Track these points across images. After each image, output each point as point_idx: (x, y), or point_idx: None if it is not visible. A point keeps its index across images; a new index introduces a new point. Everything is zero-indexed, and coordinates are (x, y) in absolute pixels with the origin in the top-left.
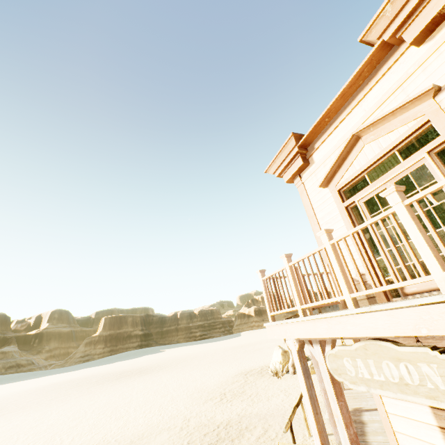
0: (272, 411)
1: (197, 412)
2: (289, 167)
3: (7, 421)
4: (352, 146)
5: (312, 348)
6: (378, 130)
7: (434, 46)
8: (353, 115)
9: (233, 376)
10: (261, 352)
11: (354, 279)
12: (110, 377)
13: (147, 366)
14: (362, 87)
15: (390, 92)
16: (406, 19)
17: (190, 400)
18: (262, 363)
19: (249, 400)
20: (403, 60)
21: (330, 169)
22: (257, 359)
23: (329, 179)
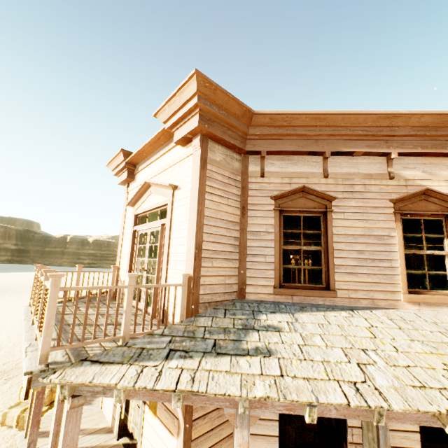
0: None
1: (16, 343)
2: (122, 173)
3: None
4: (147, 188)
5: None
6: (157, 189)
7: (185, 155)
8: (157, 163)
9: None
10: None
11: (122, 282)
12: None
13: (4, 286)
14: (163, 147)
15: (168, 166)
16: (175, 124)
17: (19, 330)
18: None
19: None
20: (179, 148)
21: (133, 197)
22: None
23: (134, 203)
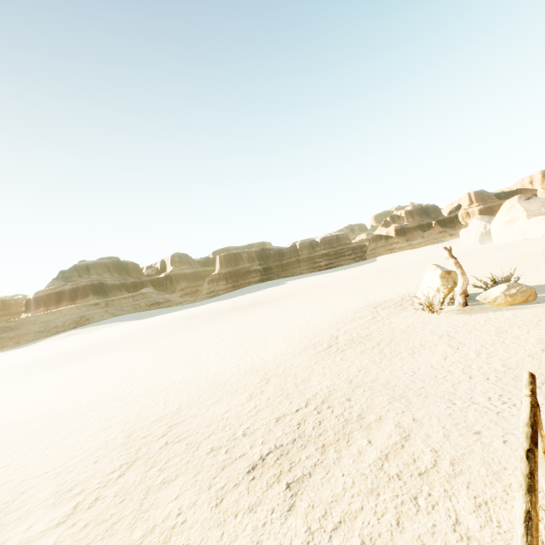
0: (422, 383)
1: (285, 367)
2: None
3: (113, 357)
4: None
5: None
6: None
7: None
8: None
9: (356, 310)
10: (402, 276)
11: None
12: (222, 312)
13: (261, 300)
14: None
15: None
16: None
17: (285, 344)
18: (403, 291)
19: (374, 351)
20: None
21: None
22: (396, 286)
23: None
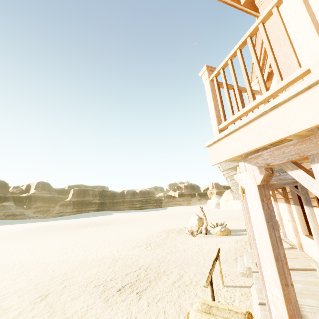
0: (188, 261)
1: (125, 255)
2: None
3: None
4: None
5: (303, 173)
6: None
7: None
8: None
9: (158, 232)
10: (180, 219)
11: None
12: (72, 227)
13: (99, 222)
14: None
15: None
16: None
17: (122, 245)
18: (181, 226)
19: (168, 250)
20: None
21: None
22: (177, 223)
23: None
